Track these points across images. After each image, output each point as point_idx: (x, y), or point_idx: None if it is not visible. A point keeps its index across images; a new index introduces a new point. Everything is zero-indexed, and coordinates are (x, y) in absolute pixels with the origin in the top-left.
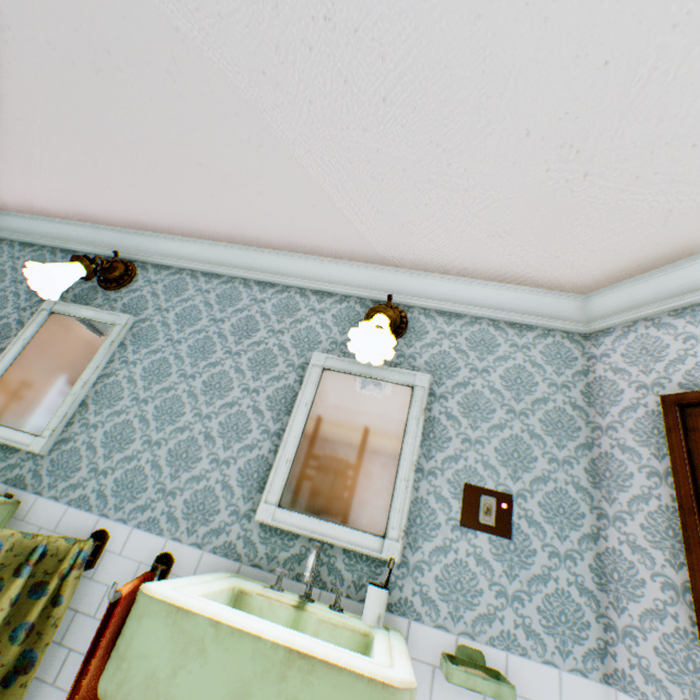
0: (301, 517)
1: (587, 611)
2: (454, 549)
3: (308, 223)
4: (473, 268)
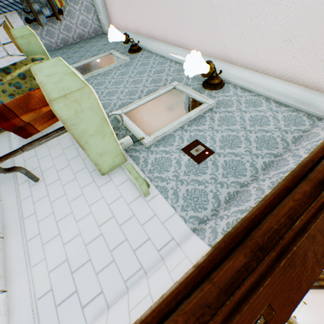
0: (127, 119)
1: (210, 205)
2: (171, 154)
3: (204, 33)
4: (270, 68)
